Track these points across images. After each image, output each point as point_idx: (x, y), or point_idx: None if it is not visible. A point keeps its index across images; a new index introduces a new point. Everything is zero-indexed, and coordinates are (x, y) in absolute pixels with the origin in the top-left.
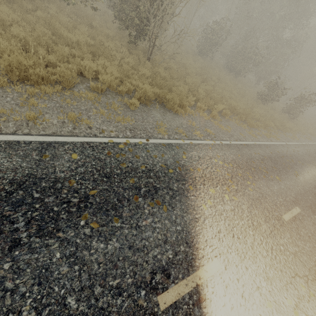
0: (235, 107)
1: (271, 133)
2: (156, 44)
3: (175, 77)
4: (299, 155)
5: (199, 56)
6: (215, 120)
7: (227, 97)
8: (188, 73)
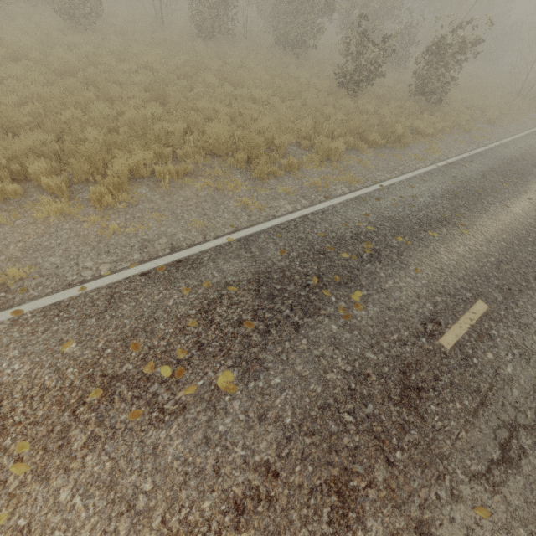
0: (219, 140)
1: (341, 171)
2: (33, 51)
3: (21, 122)
4: (416, 208)
5: (200, 39)
6: (107, 209)
7: (222, 115)
8: (110, 94)
